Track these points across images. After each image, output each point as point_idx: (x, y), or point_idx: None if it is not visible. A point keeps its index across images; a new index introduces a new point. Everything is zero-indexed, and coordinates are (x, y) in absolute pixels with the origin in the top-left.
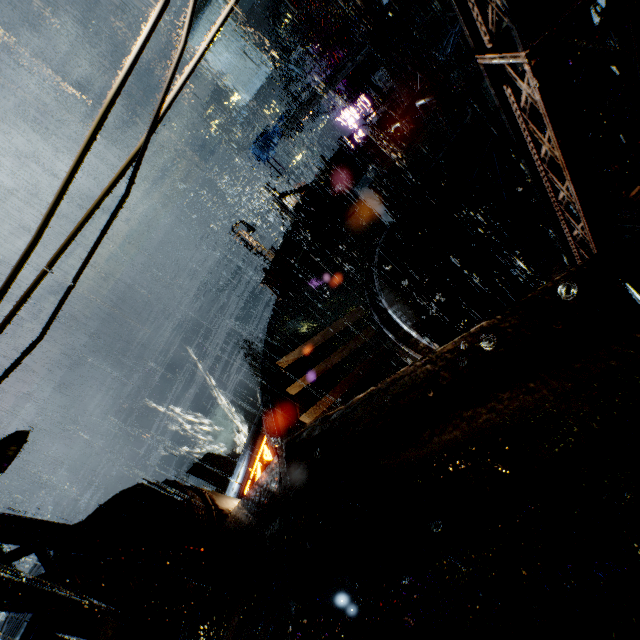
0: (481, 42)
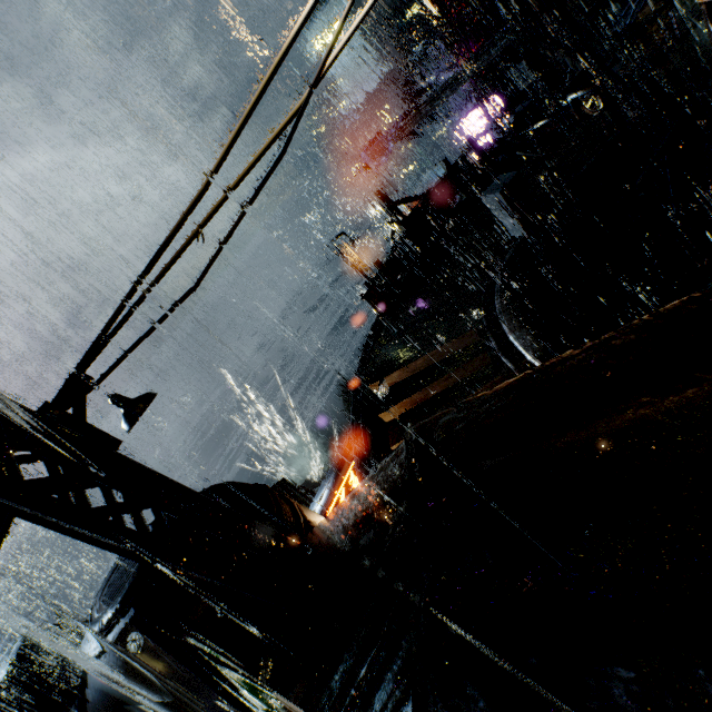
0: None
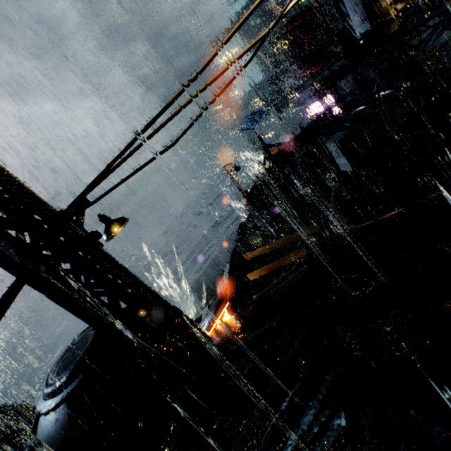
0: None
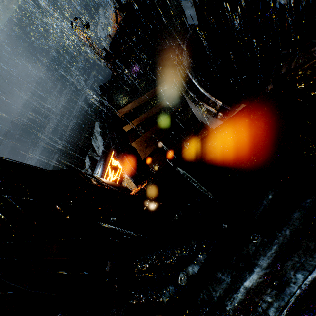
0: None
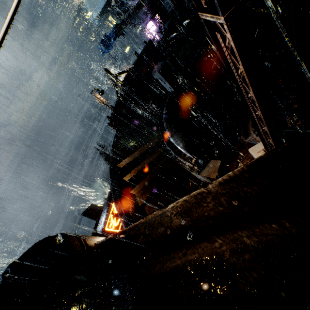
0: (200, 3)
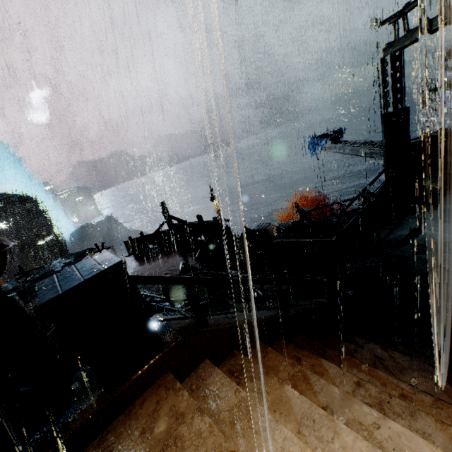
0: None
